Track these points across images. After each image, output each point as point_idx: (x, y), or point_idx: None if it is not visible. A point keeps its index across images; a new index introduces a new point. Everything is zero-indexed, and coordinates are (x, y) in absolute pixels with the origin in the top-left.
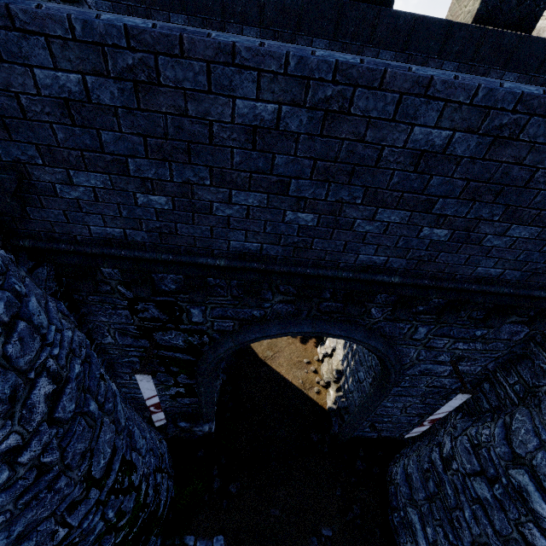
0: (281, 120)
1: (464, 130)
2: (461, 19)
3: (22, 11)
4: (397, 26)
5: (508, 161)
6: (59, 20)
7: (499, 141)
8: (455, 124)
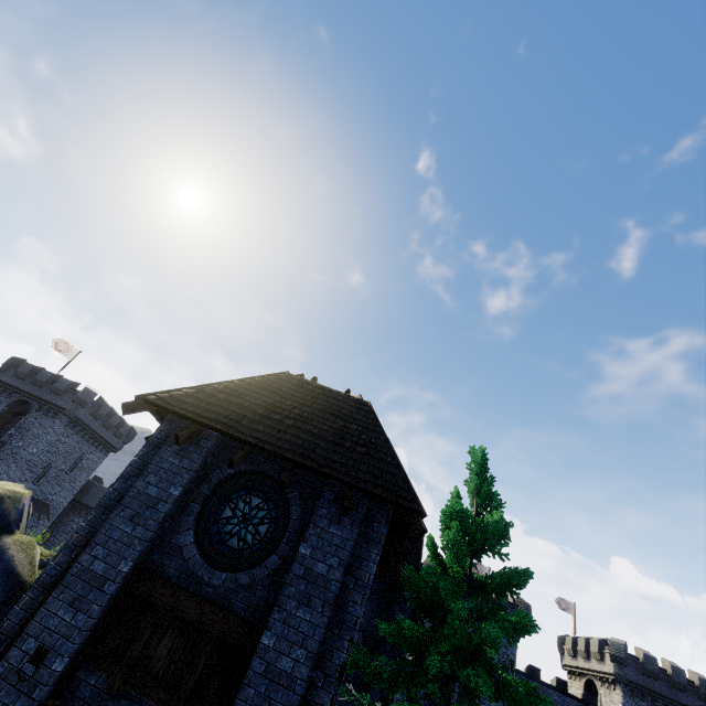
0: (539, 691)
1: (559, 698)
2: (553, 684)
3: (517, 674)
4: (543, 683)
5: (565, 704)
6: (520, 676)
7: (563, 701)
8: (557, 697)
